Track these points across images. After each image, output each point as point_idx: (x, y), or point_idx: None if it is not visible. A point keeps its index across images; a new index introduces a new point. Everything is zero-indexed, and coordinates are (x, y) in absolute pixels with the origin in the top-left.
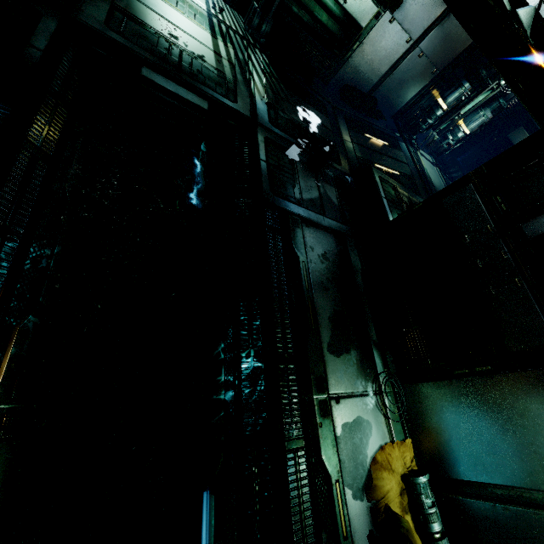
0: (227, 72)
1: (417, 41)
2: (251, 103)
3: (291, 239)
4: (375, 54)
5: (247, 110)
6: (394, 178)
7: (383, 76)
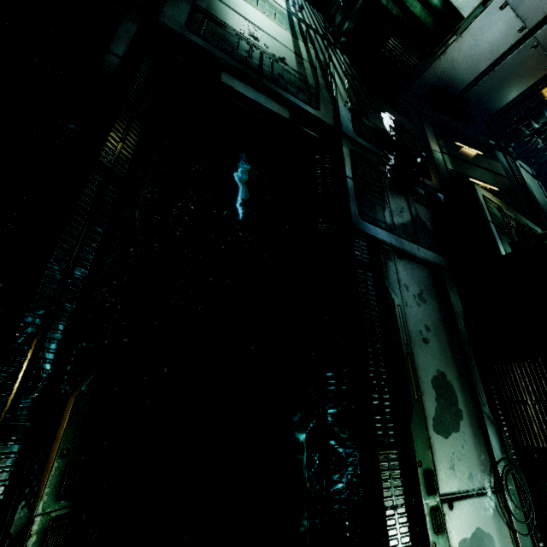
0: (308, 76)
1: (533, 29)
2: (334, 110)
3: (383, 275)
4: (474, 49)
5: (330, 118)
6: (493, 194)
7: (481, 73)
